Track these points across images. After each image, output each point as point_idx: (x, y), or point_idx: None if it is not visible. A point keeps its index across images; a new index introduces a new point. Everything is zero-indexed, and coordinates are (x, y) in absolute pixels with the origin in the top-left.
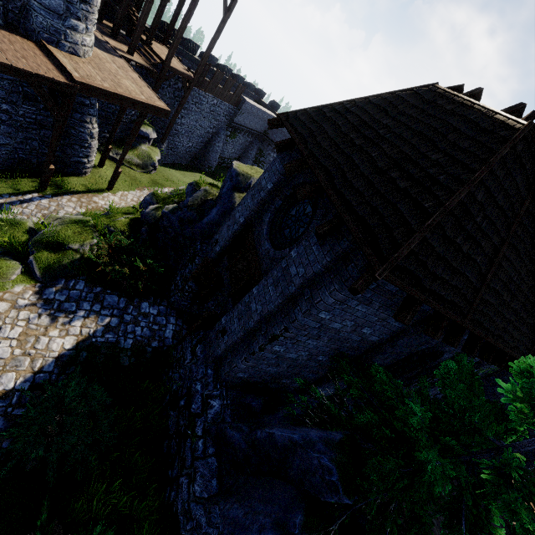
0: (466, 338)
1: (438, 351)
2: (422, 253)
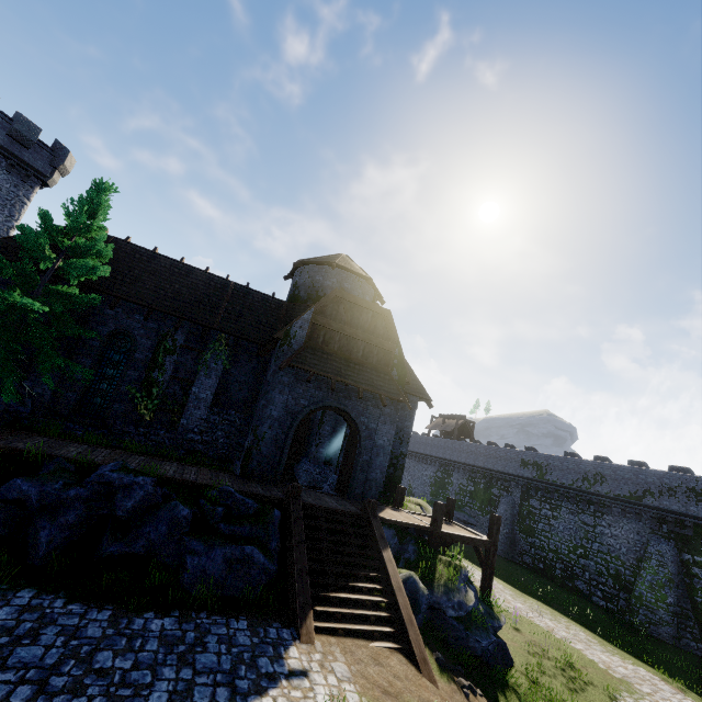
0: (140, 319)
1: (130, 335)
2: (2, 245)
